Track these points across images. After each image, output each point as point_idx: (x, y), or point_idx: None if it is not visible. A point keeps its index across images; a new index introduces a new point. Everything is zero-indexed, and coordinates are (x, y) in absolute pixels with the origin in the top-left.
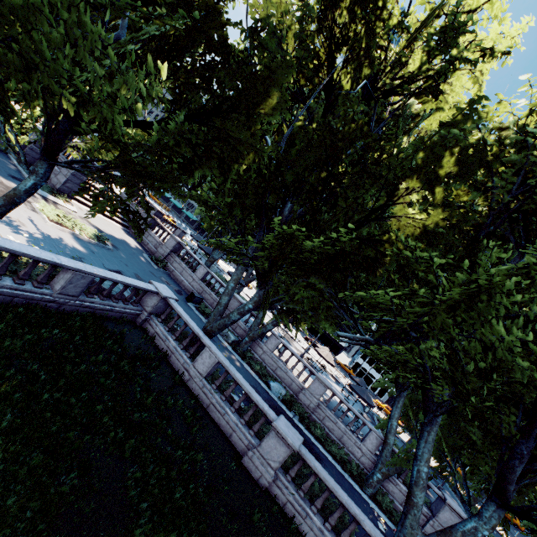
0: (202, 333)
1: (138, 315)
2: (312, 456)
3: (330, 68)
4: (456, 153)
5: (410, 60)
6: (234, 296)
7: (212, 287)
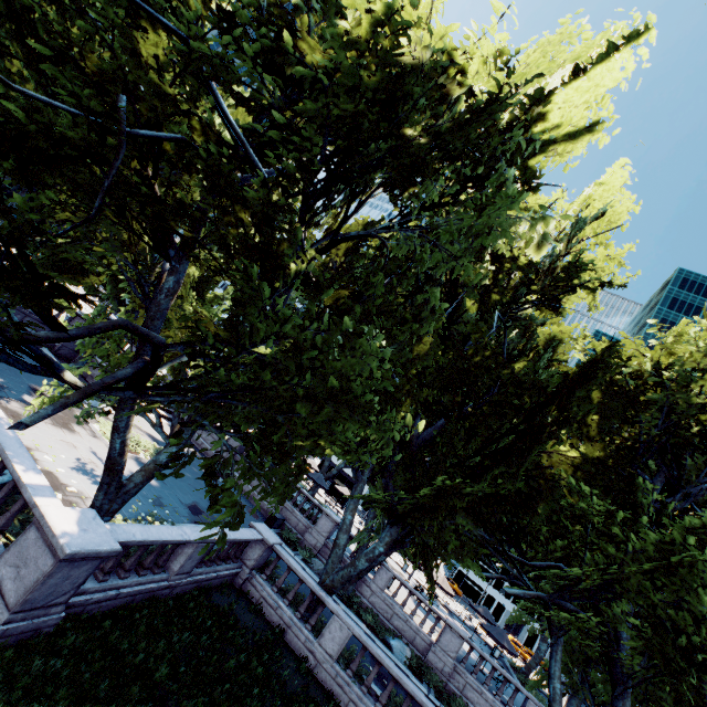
0: (324, 592)
1: (238, 574)
2: None
3: (452, 287)
4: (601, 393)
5: (531, 287)
6: (327, 514)
7: (294, 501)
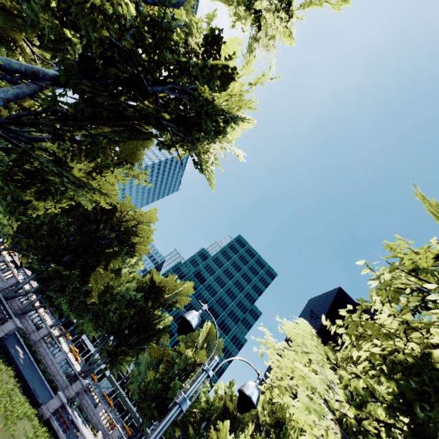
0: None
1: None
2: None
3: None
4: None
5: None
6: None
7: None
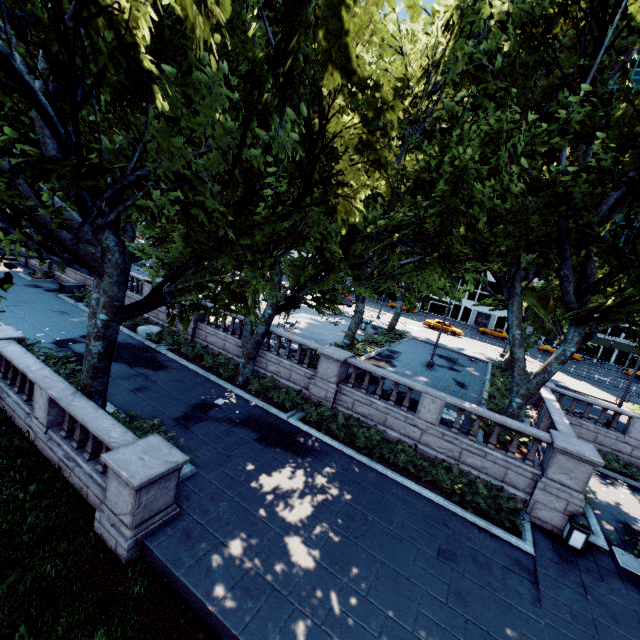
0: None
1: None
2: (17, 345)
3: None
4: None
5: None
6: None
7: None
